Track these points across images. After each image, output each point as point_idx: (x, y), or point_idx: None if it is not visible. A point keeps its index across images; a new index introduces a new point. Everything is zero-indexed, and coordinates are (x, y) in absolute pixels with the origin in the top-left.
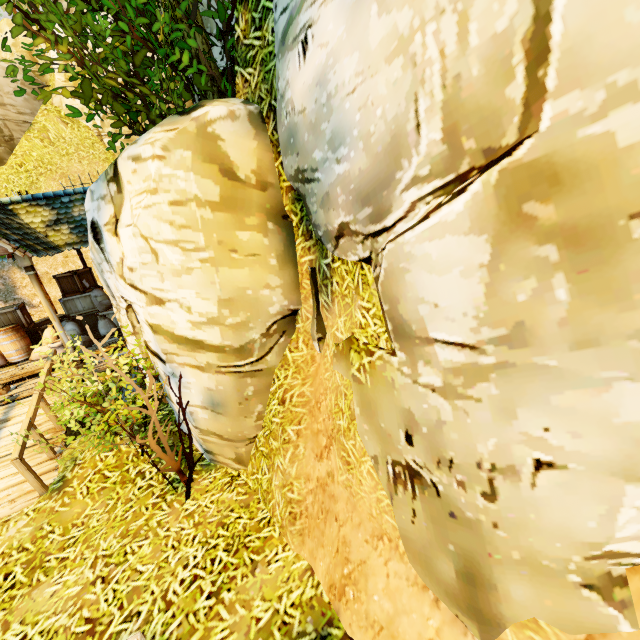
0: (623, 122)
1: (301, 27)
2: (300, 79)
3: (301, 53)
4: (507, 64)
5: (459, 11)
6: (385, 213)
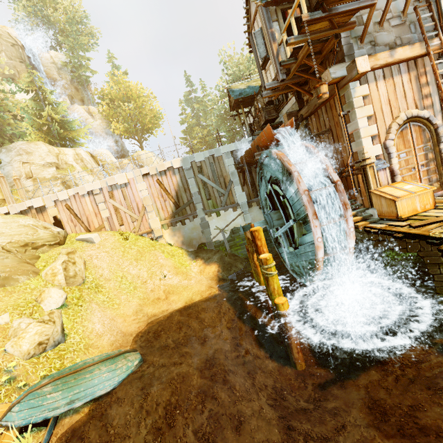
0: (38, 176)
1: (2, 167)
2: (3, 171)
3: (3, 169)
4: (29, 172)
5: (24, 169)
6: (21, 182)
